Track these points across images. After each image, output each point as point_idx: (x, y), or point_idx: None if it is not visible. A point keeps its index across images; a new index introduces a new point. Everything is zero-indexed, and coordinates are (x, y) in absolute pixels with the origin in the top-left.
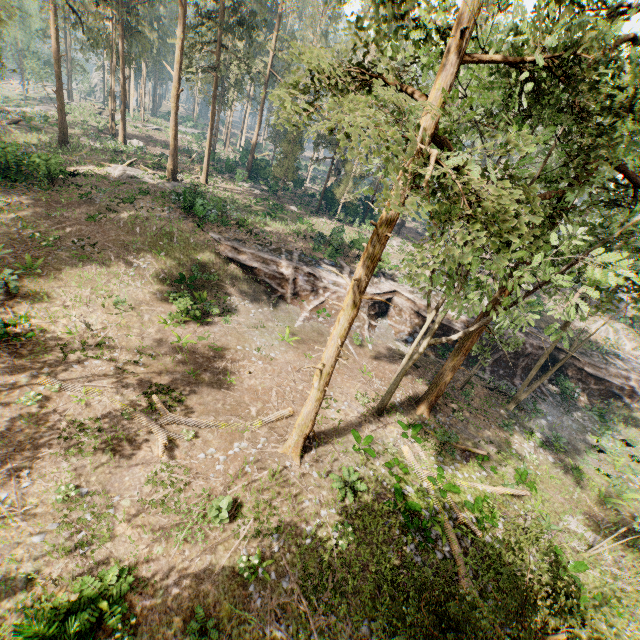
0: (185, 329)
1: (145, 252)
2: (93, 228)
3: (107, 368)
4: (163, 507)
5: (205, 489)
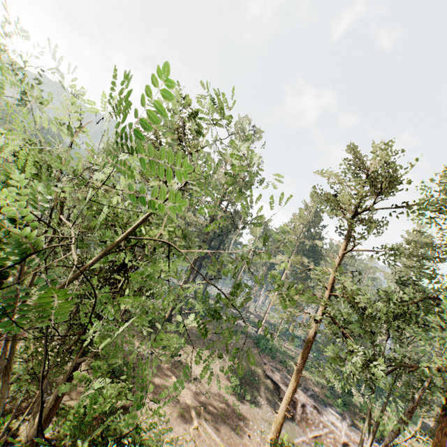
0: (229, 396)
1: (230, 355)
2: (216, 338)
3: (192, 388)
4: None
5: None
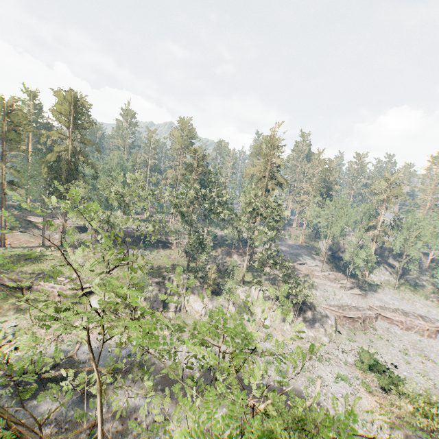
0: None
1: None
2: None
3: None
4: None
5: None
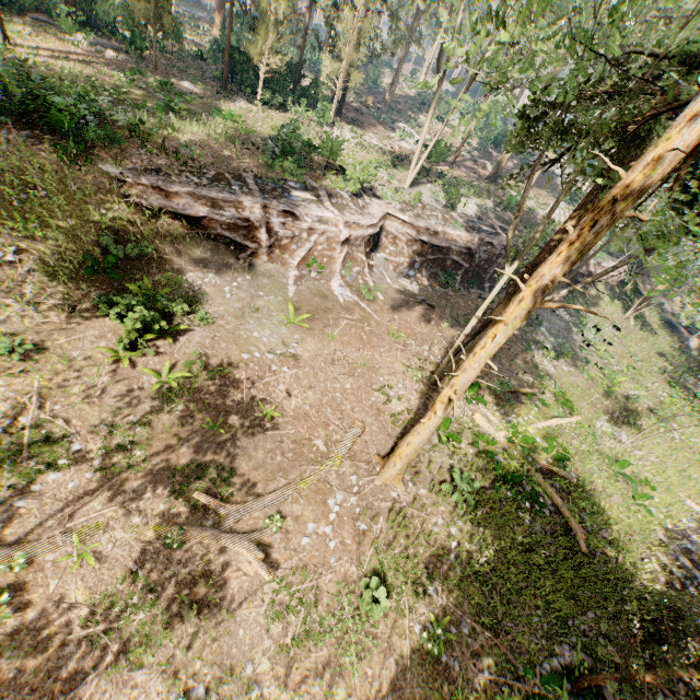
0: (153, 355)
1: None
2: None
3: (80, 479)
4: (311, 639)
5: (337, 582)
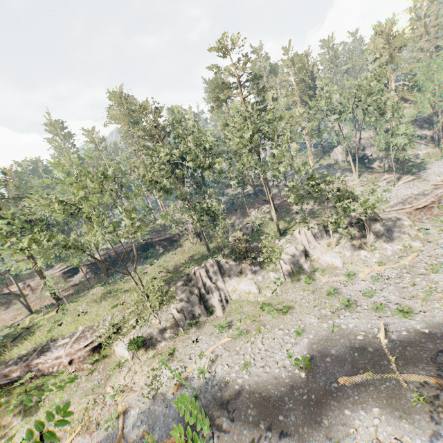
0: None
1: None
2: None
3: None
4: None
5: None
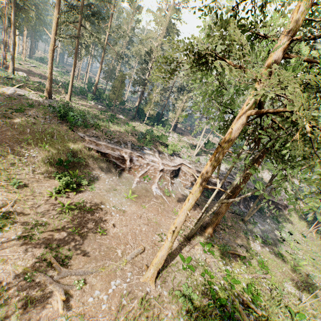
0: (66, 197)
1: (34, 145)
2: None
3: (9, 238)
4: None
5: None
